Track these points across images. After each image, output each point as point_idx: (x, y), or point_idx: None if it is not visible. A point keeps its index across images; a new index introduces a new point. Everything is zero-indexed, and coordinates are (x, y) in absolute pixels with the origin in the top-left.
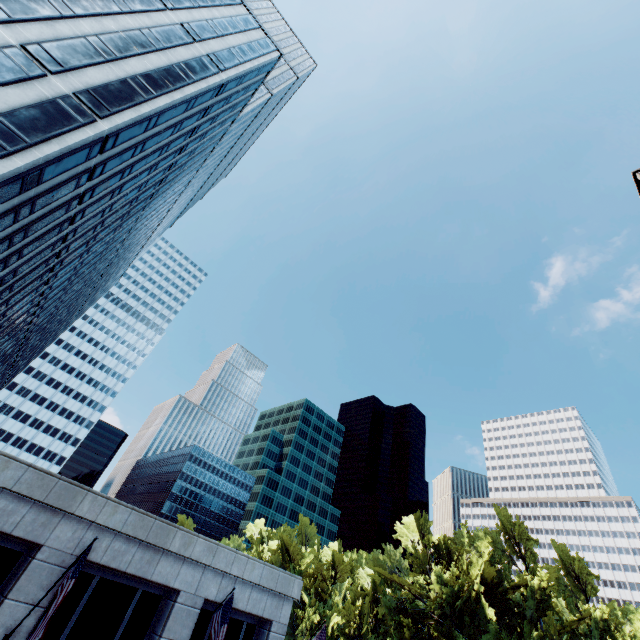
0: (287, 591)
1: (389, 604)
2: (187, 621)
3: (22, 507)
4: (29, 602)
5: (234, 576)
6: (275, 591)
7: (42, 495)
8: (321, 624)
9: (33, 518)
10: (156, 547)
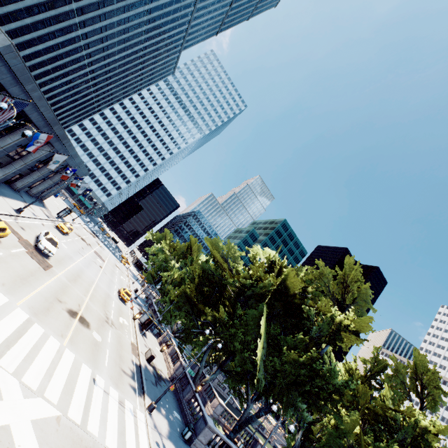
0: None
1: (205, 269)
2: None
3: None
4: None
5: None
6: None
7: None
8: None
9: None
10: None
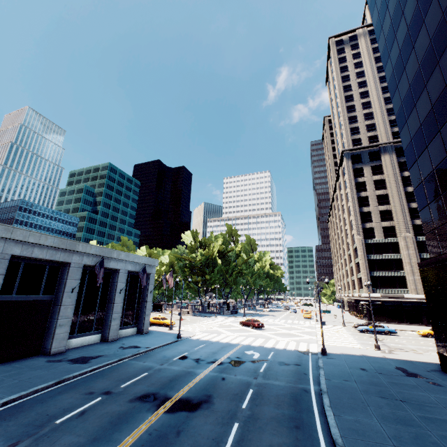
0: (154, 264)
1: (180, 266)
2: (124, 277)
3: (58, 252)
4: (75, 279)
5: (136, 262)
6: (150, 265)
7: (64, 246)
8: (170, 270)
9: (64, 255)
10: (108, 257)
